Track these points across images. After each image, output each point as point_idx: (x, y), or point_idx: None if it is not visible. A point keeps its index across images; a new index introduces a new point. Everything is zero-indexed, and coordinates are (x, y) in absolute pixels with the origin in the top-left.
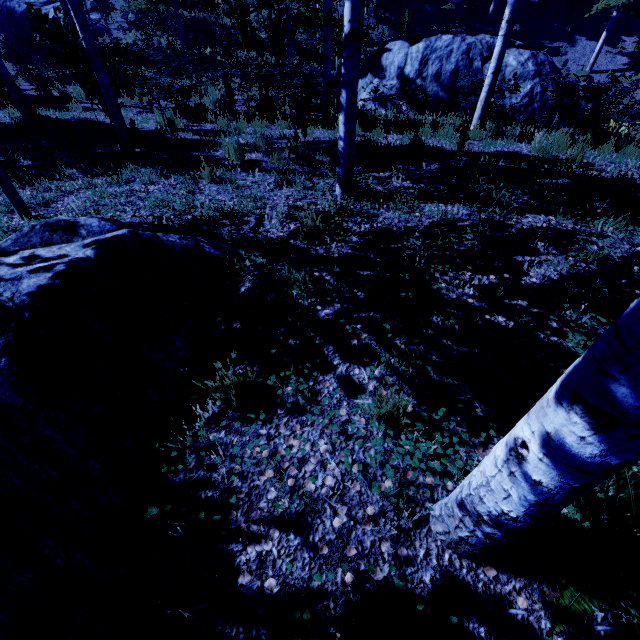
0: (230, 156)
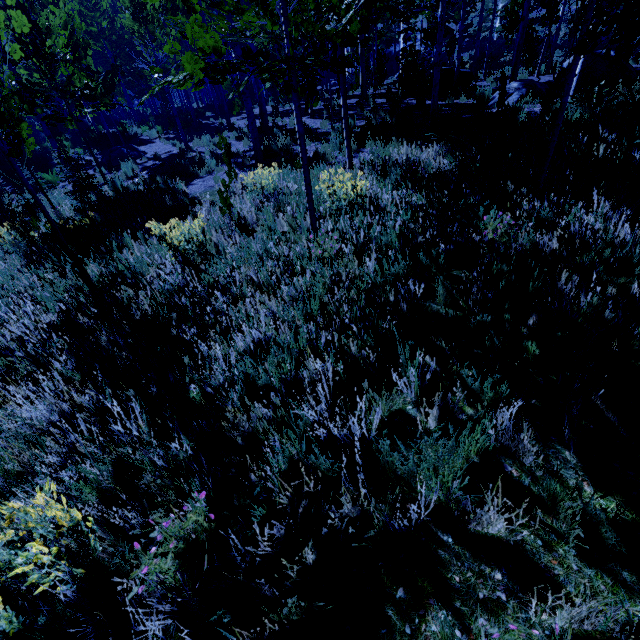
0: None
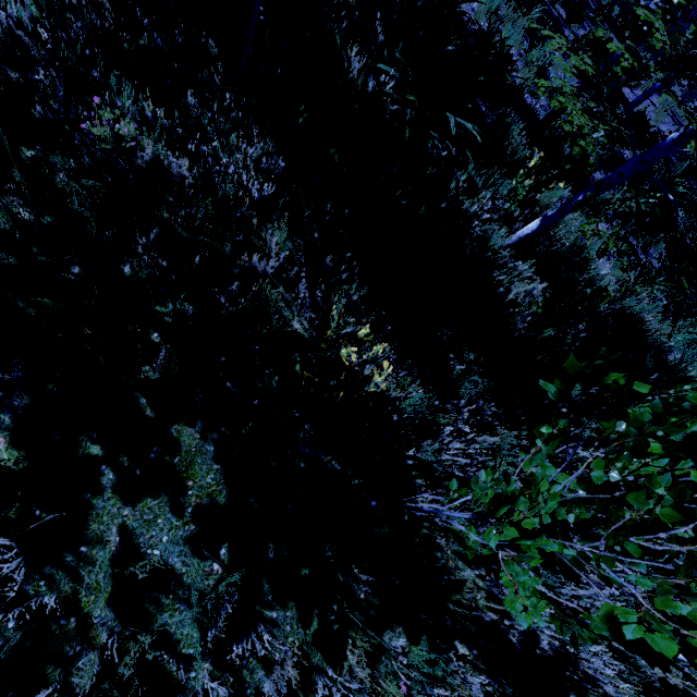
0: None
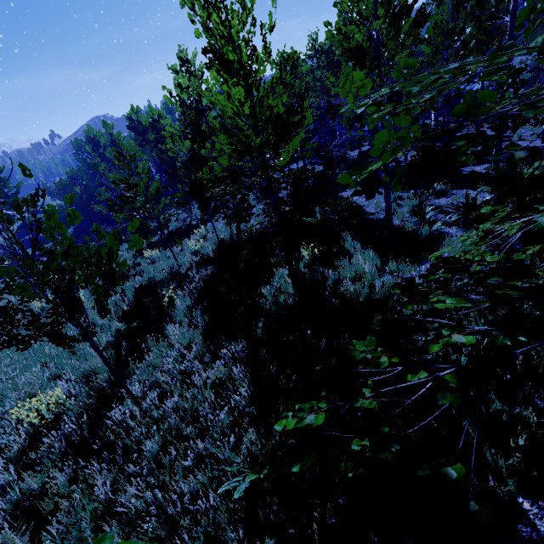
0: (514, 137)
